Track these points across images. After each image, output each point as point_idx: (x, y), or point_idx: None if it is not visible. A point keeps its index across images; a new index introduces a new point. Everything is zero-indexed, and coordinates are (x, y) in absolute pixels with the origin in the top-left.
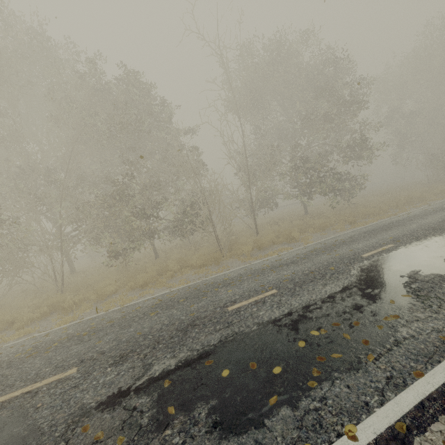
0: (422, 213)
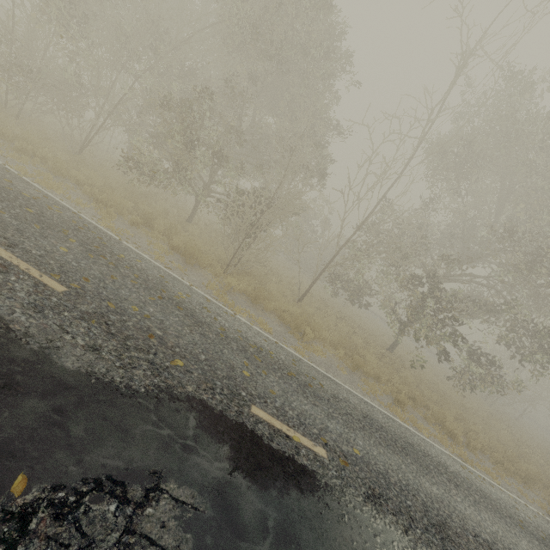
0: (499, 502)
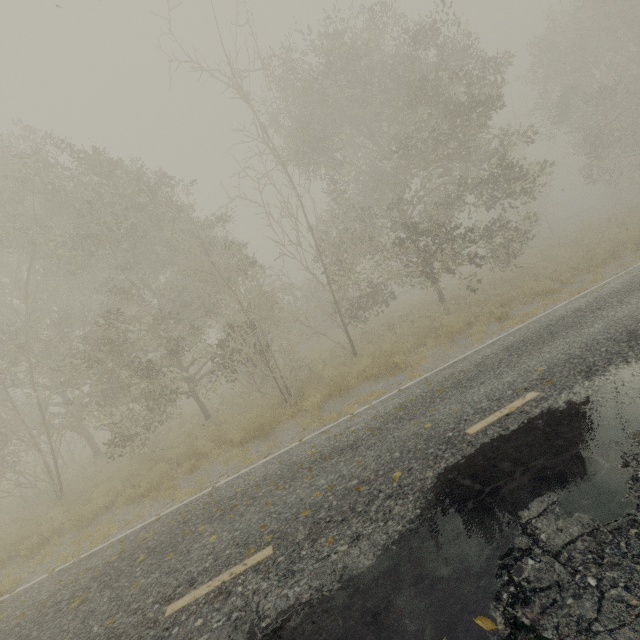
0: (626, 285)
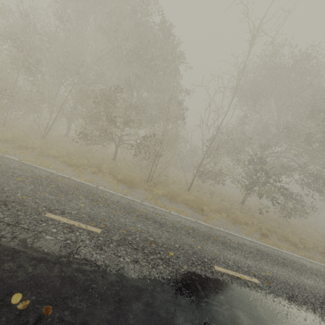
0: None
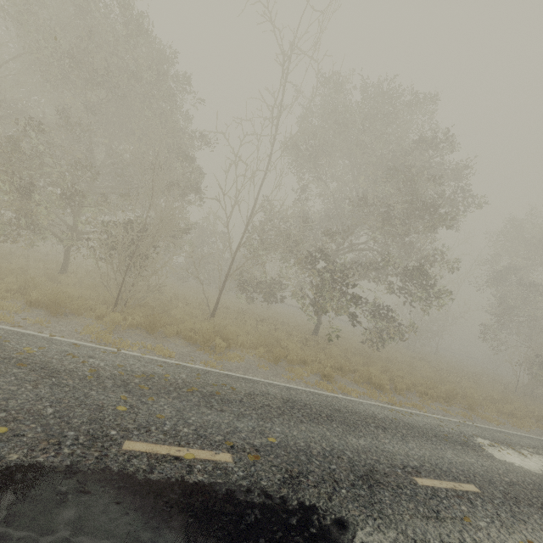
0: (425, 427)
